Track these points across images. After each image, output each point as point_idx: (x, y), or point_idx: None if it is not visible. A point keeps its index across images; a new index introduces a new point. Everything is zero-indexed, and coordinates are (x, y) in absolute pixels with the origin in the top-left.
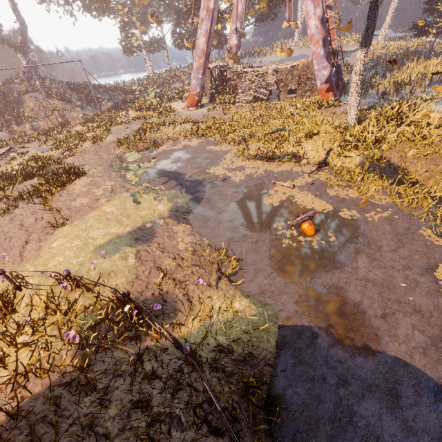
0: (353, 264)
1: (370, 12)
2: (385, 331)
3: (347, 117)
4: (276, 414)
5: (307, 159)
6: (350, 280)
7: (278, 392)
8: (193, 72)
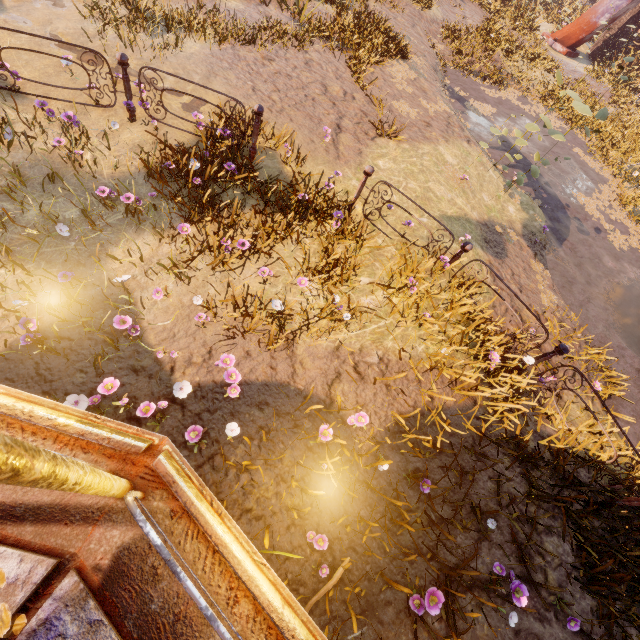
0: None
1: None
2: None
3: None
4: None
5: None
6: None
7: None
8: None
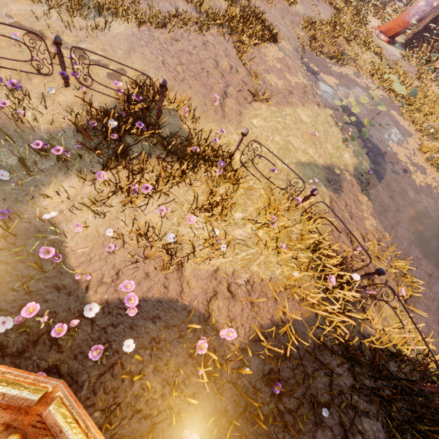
0: None
1: None
2: None
3: None
4: None
5: None
6: None
7: None
8: None
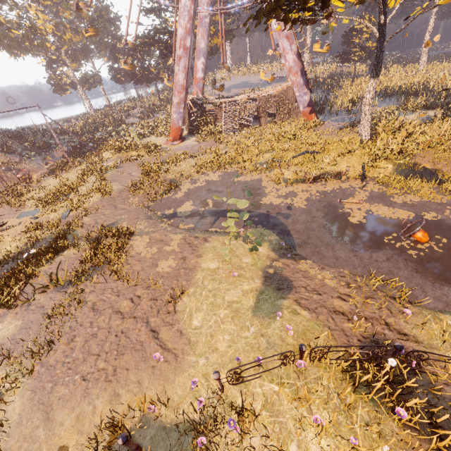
0: None
1: (378, 50)
2: None
3: (362, 134)
4: None
5: (346, 175)
6: None
7: None
8: (174, 106)
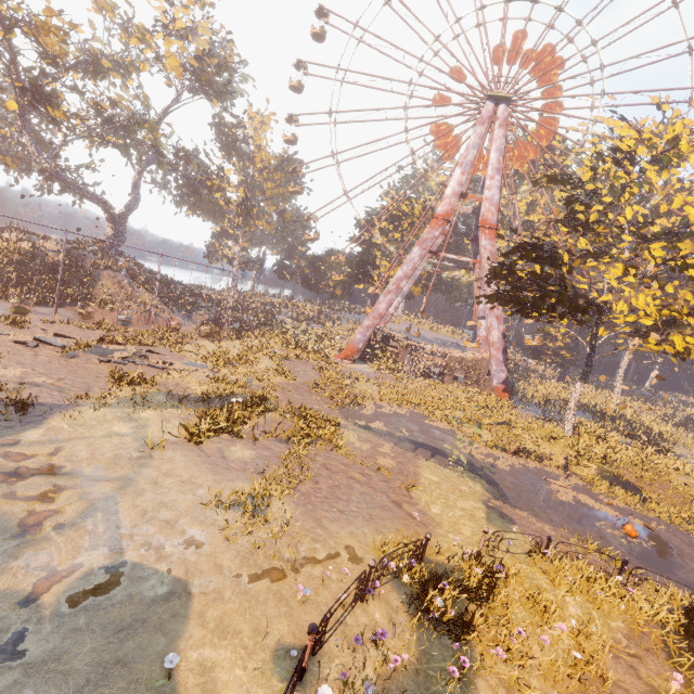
0: (689, 566)
1: (588, 361)
2: None
3: (564, 428)
4: None
5: (549, 461)
6: None
7: None
8: (362, 327)
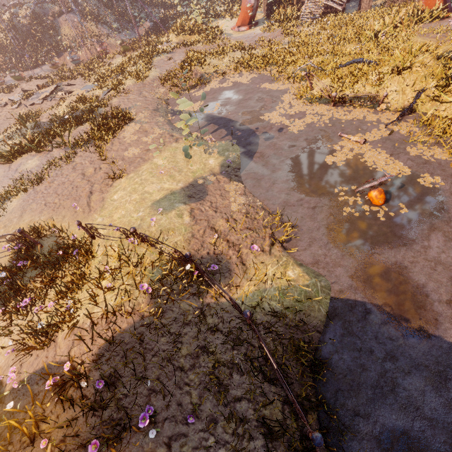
0: (425, 243)
1: None
2: (448, 317)
3: None
4: (321, 373)
5: (387, 104)
6: (417, 259)
7: (325, 355)
8: None
